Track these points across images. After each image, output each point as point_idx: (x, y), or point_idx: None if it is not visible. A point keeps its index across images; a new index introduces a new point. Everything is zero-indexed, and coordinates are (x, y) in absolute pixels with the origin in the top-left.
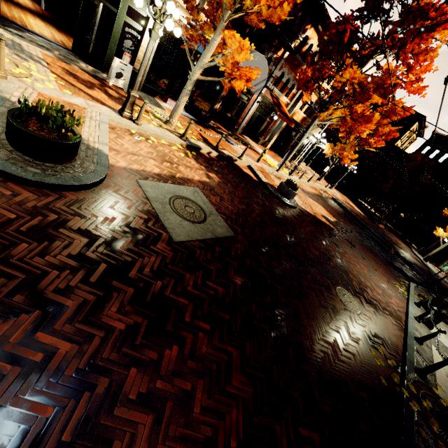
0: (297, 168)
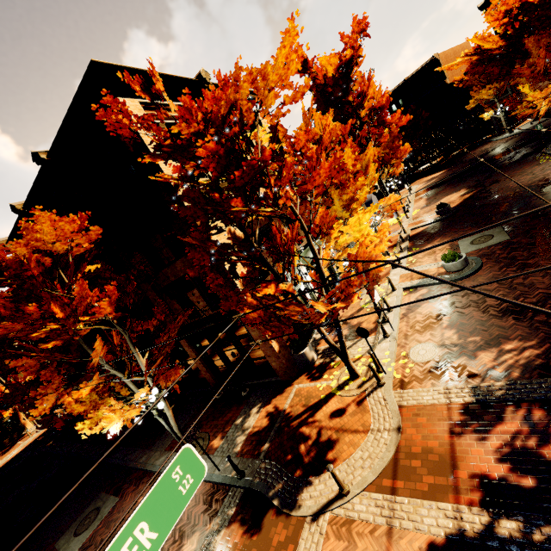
0: (406, 205)
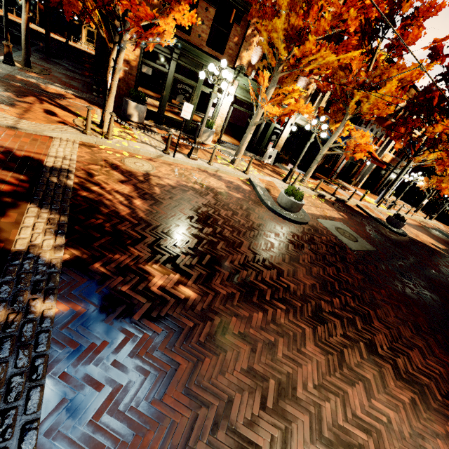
0: (395, 203)
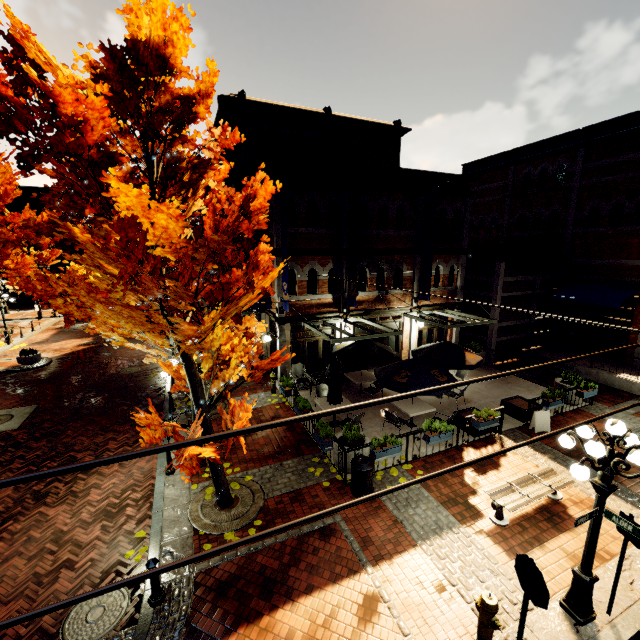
0: (9, 333)
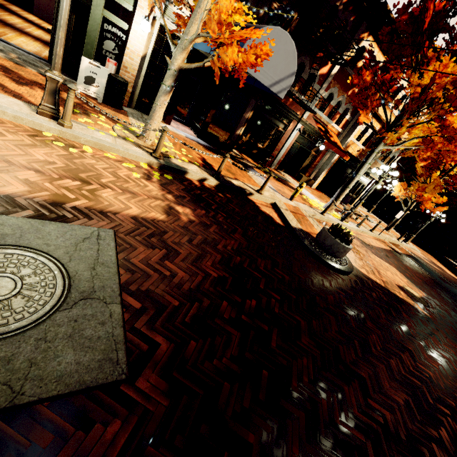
0: (353, 211)
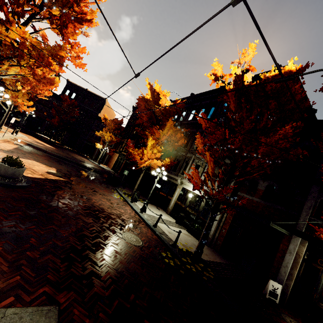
0: None
